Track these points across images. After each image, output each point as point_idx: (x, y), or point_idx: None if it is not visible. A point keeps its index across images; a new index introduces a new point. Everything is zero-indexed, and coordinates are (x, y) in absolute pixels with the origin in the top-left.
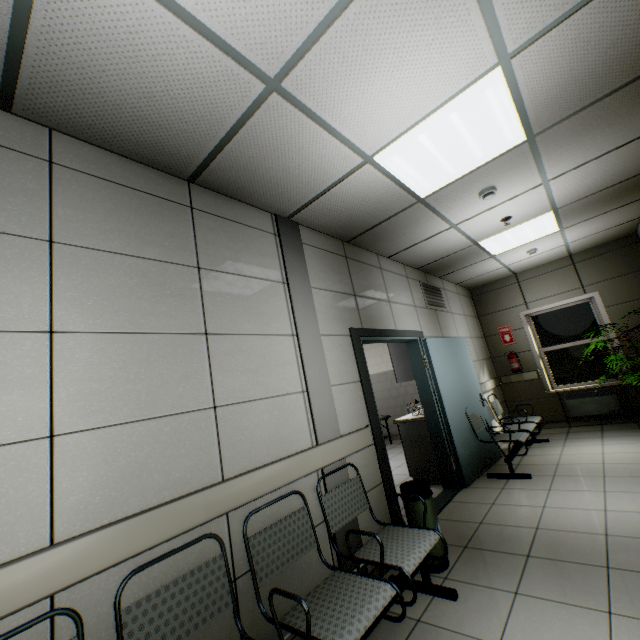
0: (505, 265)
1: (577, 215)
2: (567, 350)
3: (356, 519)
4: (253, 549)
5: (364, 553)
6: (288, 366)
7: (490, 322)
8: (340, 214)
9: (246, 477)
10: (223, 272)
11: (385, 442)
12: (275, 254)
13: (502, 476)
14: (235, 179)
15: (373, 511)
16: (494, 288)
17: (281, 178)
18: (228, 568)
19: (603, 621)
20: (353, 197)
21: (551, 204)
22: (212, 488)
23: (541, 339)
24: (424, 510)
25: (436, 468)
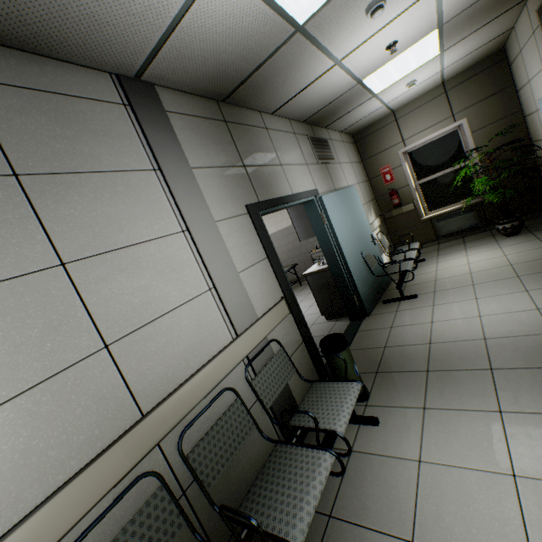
0: (385, 104)
1: (460, 31)
2: (438, 179)
3: (286, 383)
4: (194, 463)
5: (299, 419)
6: (186, 268)
7: (373, 165)
8: (204, 62)
9: (168, 402)
10: (60, 173)
11: (296, 285)
12: (132, 133)
13: (395, 300)
14: (19, 16)
15: (299, 368)
16: (375, 130)
17: (96, 7)
18: (172, 495)
19: (497, 421)
20: (214, 33)
21: (438, 19)
22: (130, 432)
23: (416, 173)
24: (345, 366)
25: (342, 306)
